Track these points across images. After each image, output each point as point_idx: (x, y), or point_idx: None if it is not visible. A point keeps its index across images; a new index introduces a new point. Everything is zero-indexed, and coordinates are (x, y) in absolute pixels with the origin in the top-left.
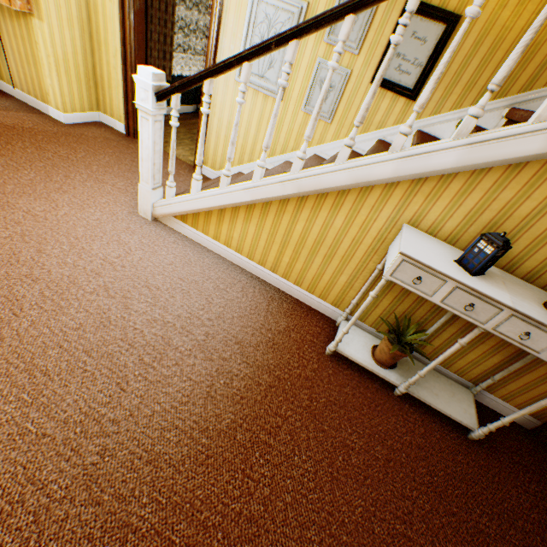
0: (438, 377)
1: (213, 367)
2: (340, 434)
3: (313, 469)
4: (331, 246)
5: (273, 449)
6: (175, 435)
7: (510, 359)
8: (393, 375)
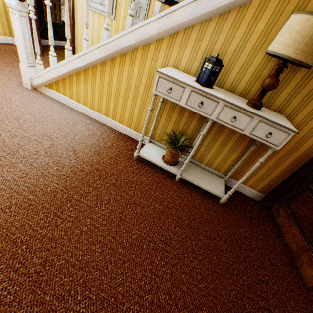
0: (204, 172)
1: (51, 161)
2: (133, 198)
3: (108, 214)
4: (134, 92)
5: (81, 203)
6: (9, 193)
7: (242, 154)
8: (174, 169)
